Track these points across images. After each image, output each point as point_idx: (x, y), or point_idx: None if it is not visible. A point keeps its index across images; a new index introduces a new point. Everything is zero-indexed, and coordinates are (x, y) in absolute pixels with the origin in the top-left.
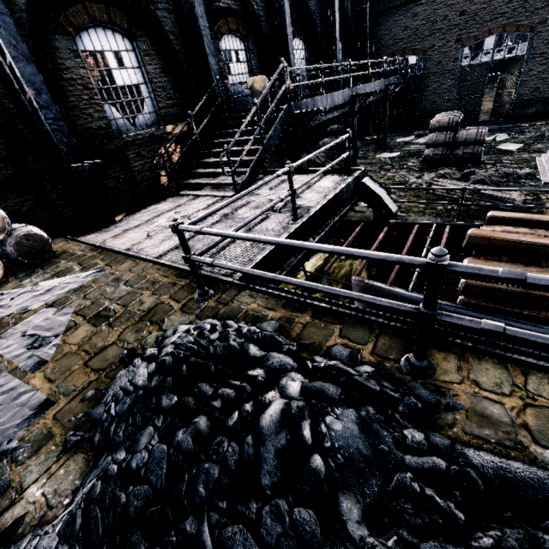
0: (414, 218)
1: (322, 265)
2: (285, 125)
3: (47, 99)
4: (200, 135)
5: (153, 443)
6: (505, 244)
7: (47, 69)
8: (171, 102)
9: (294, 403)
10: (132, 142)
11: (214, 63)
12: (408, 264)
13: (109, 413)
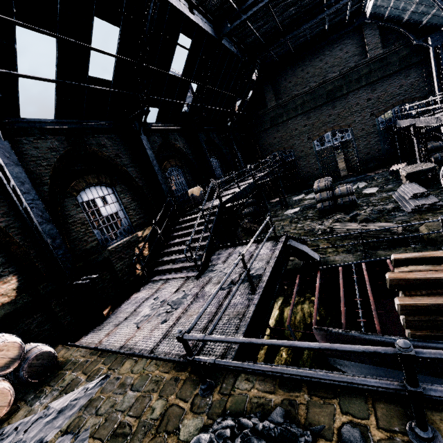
0: (333, 257)
1: (279, 315)
2: (221, 215)
3: (59, 242)
4: (161, 232)
5: None
6: (418, 282)
7: (59, 220)
8: (139, 216)
9: None
10: (115, 251)
11: (165, 187)
12: (384, 354)
13: None
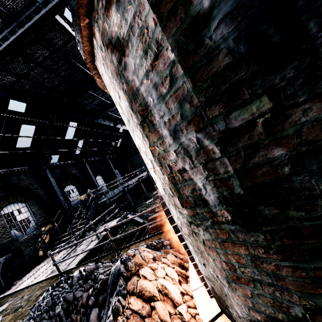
0: None
1: None
2: (95, 208)
3: None
4: (59, 226)
5: (47, 300)
6: (155, 218)
7: None
8: (43, 218)
9: (81, 268)
10: (24, 242)
11: (62, 198)
12: (102, 231)
13: (30, 315)
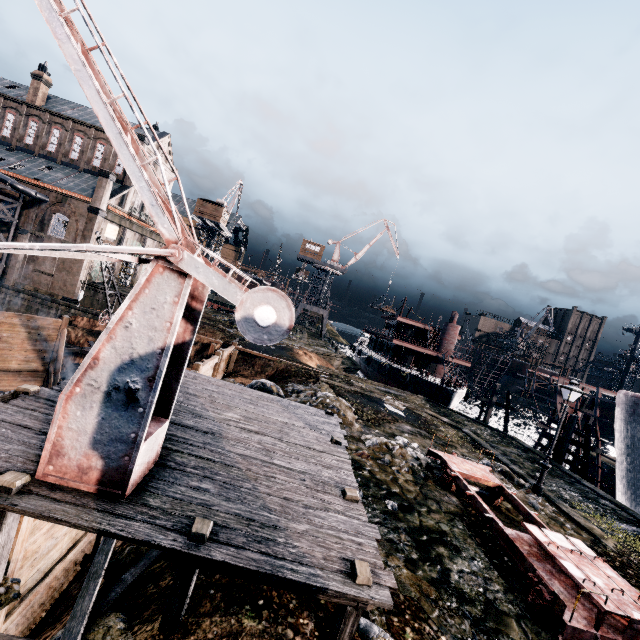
0: None
1: None
2: None
3: None
4: None
5: None
6: None
7: None
8: None
9: None
10: None
11: None
12: None
13: None
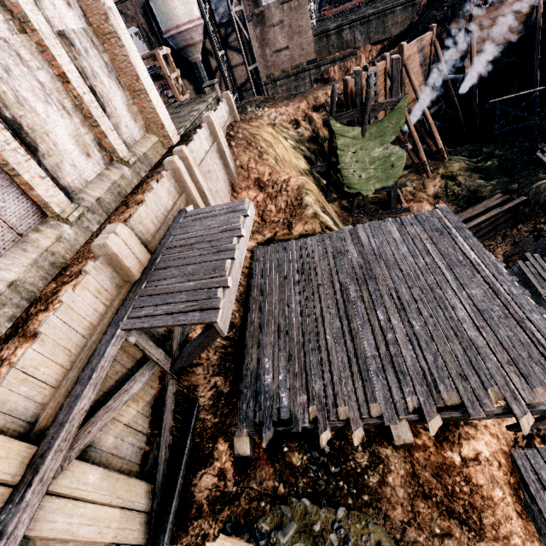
0: None
1: None
2: None
3: None
4: None
5: None
6: None
7: None
8: None
9: None
10: None
11: None
12: None
13: None
